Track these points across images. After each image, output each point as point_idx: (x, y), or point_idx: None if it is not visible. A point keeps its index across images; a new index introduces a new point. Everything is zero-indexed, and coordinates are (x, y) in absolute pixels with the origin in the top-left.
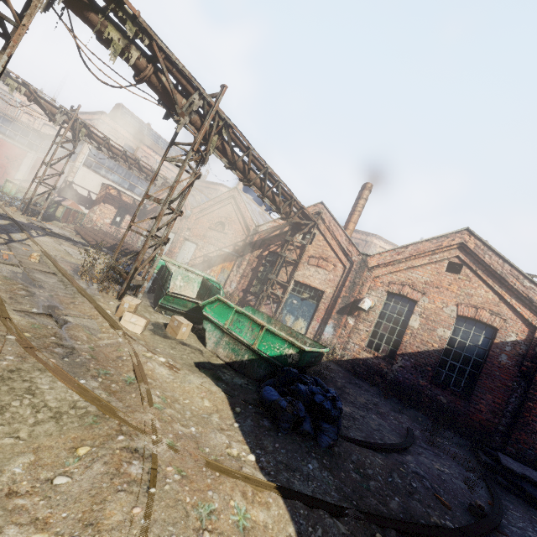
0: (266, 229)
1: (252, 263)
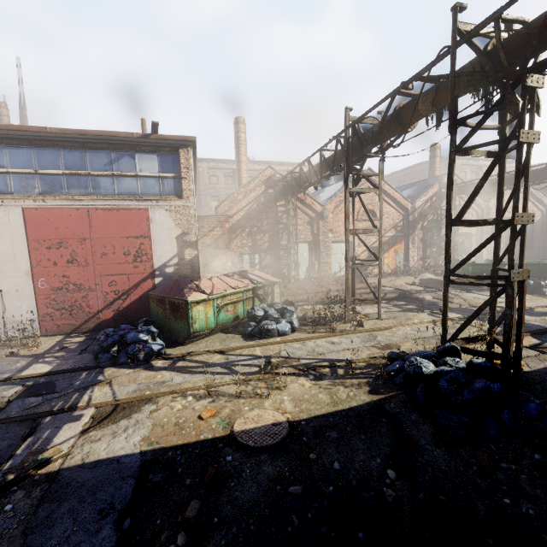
0: (422, 204)
1: (419, 236)
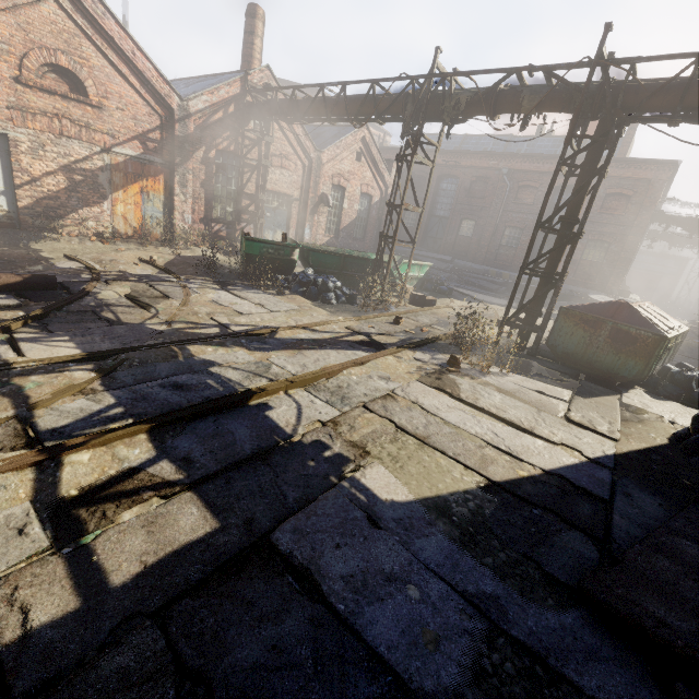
0: (204, 109)
1: (200, 175)
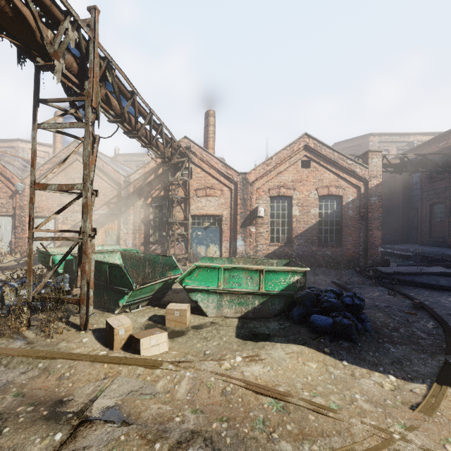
0: (139, 177)
1: (140, 215)
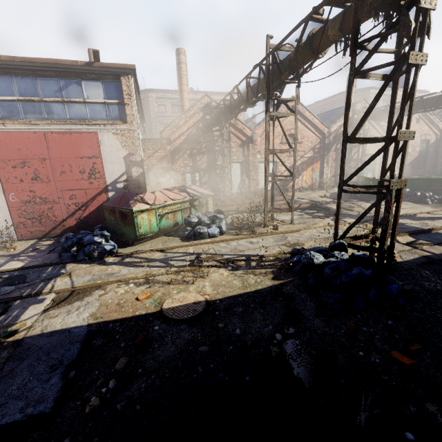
0: (336, 129)
1: (333, 156)
